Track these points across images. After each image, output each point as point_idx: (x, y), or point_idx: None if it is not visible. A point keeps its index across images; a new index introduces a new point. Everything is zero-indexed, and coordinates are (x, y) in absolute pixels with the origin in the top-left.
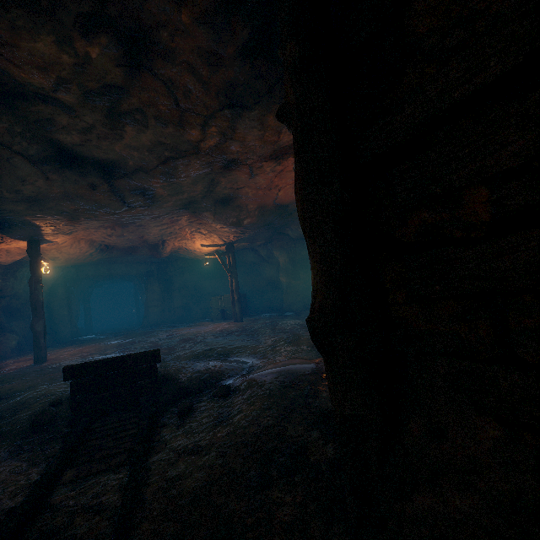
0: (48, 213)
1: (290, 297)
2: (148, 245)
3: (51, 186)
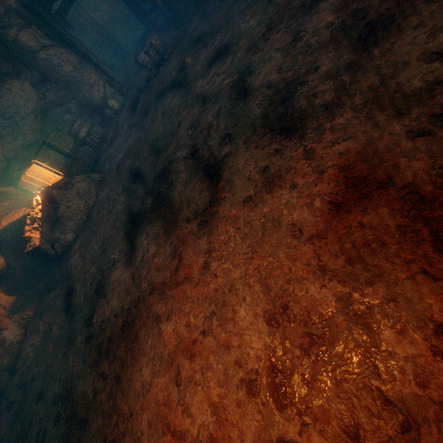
0: None
1: None
2: None
3: None
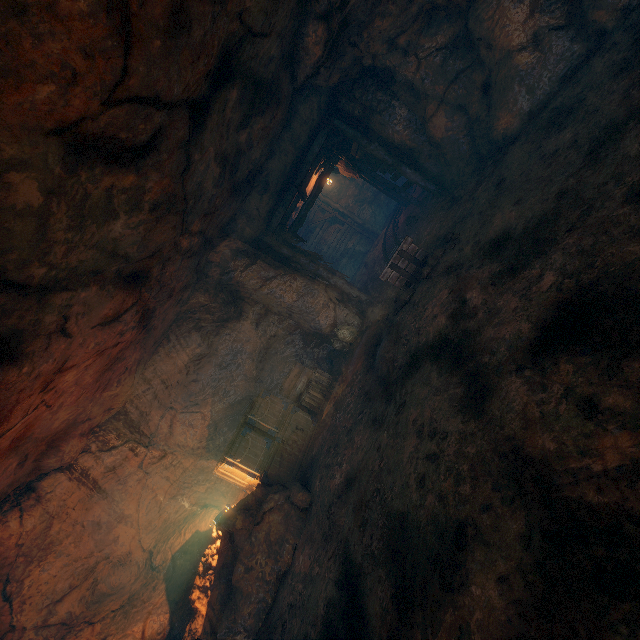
0: None
1: None
2: None
3: (239, 0)
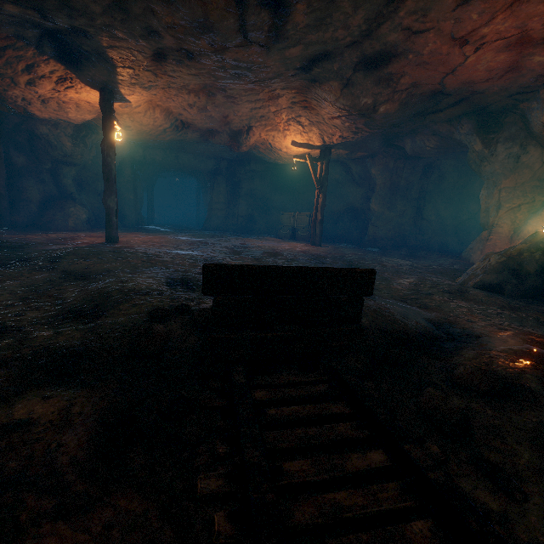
0: (131, 31)
1: (378, 230)
2: (230, 131)
3: None
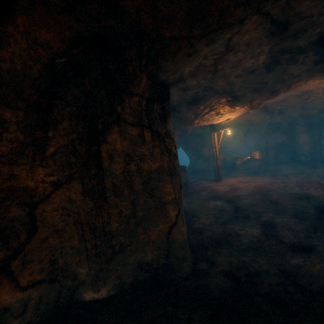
0: None
1: None
2: None
3: None
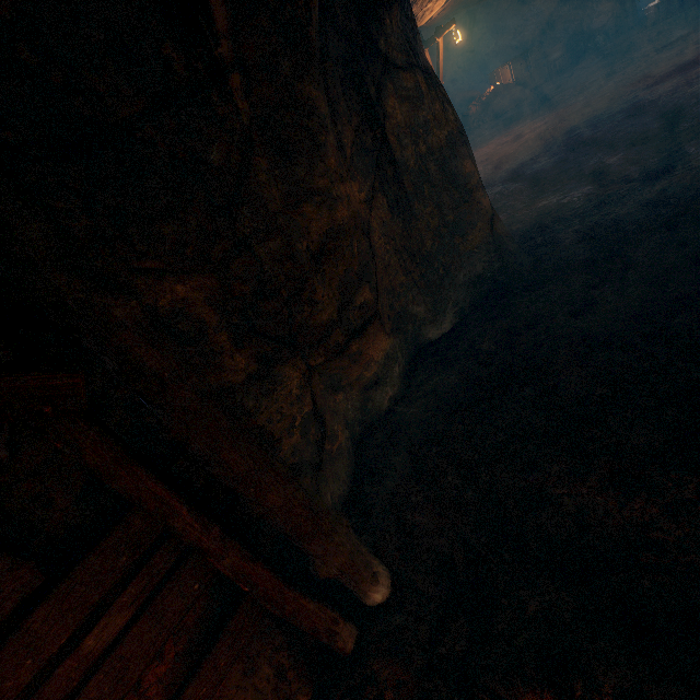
0: None
1: None
2: None
3: None
